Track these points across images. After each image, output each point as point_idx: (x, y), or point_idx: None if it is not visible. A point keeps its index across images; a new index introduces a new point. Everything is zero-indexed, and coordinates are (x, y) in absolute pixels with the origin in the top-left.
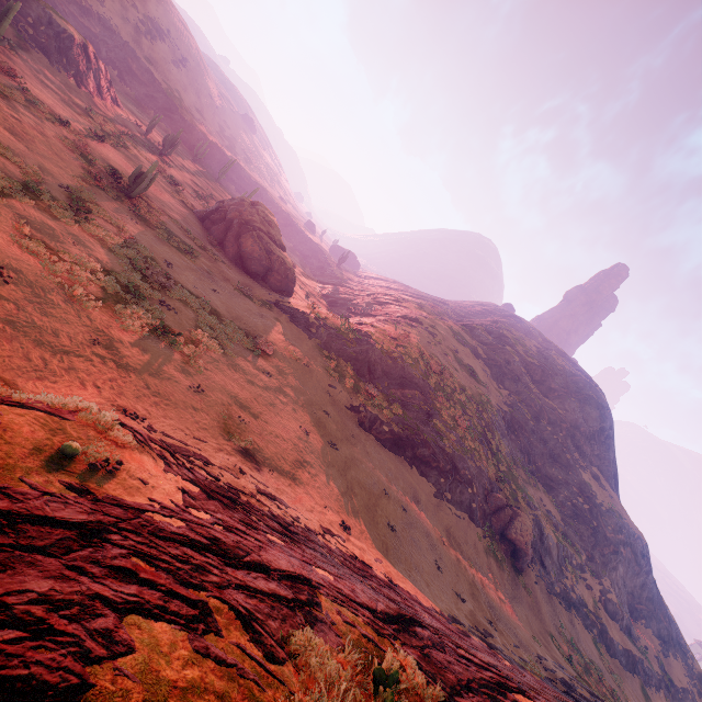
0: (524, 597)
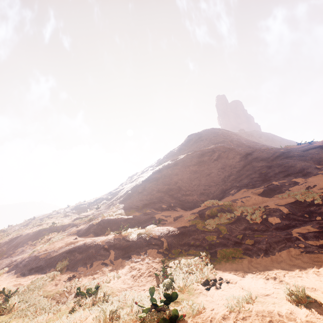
0: None
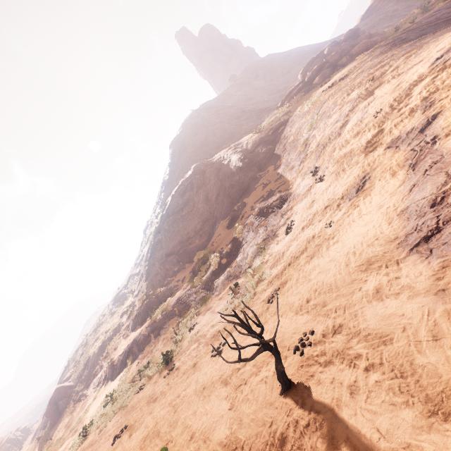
0: (37, 450)
